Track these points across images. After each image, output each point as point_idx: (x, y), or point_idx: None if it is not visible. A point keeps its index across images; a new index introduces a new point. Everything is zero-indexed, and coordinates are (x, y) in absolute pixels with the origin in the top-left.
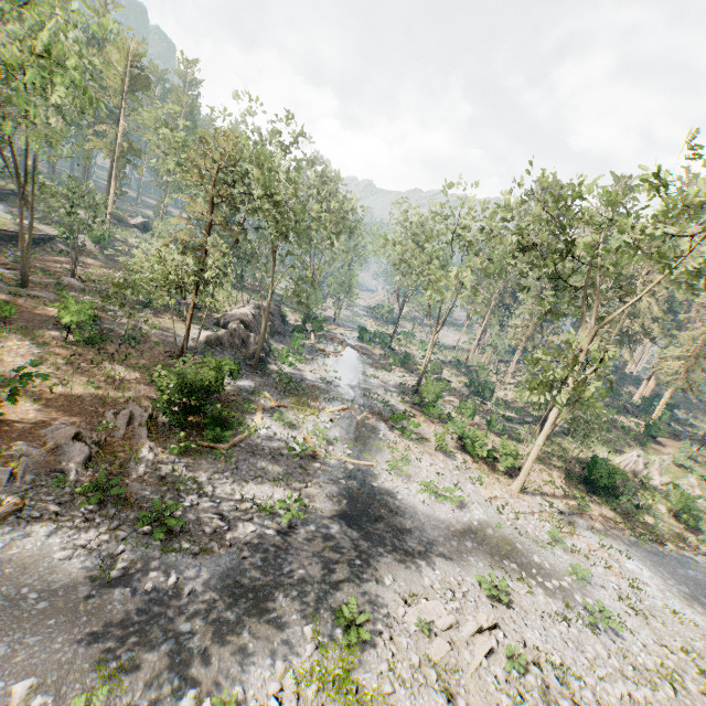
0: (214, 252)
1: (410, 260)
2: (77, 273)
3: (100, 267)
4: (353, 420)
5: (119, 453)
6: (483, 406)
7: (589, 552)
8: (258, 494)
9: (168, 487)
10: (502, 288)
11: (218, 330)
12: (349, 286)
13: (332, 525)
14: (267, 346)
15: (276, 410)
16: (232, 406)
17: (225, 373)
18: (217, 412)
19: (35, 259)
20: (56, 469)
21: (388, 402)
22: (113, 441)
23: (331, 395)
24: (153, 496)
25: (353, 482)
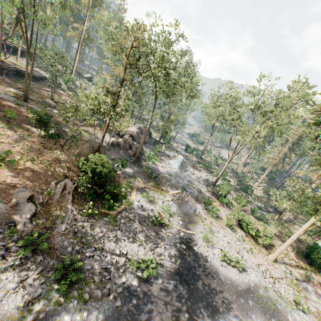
0: (124, 97)
1: (226, 116)
2: (54, 97)
3: (66, 96)
4: (183, 201)
5: (53, 212)
6: (246, 198)
7: (318, 314)
8: (129, 251)
9: (77, 240)
10: (264, 136)
11: (118, 138)
12: (184, 123)
13: (171, 280)
14: (141, 150)
15: (143, 190)
16: (120, 184)
17: (119, 163)
18: (112, 190)
19: (35, 88)
20: (13, 220)
21: (201, 191)
22: (51, 202)
23: (172, 183)
24: (67, 247)
25: (183, 246)
